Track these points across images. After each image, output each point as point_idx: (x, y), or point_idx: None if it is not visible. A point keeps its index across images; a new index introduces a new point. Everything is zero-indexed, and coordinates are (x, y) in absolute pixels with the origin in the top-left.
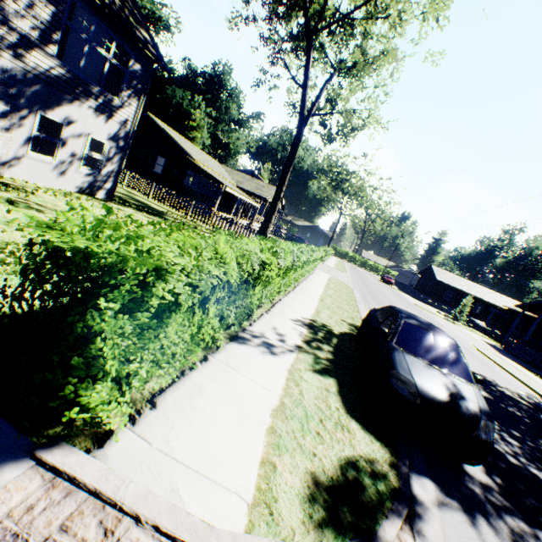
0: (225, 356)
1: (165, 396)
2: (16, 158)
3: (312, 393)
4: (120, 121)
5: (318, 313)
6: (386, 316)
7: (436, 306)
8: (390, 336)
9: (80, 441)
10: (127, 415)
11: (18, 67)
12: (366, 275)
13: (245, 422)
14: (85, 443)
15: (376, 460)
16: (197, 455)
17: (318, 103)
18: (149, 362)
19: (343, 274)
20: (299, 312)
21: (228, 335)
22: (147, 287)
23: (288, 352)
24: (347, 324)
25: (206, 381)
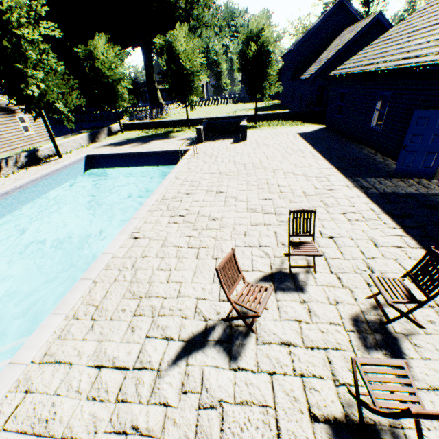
0: None
1: None
2: None
3: None
4: None
5: None
6: None
7: None
8: None
9: None
10: None
11: None
12: None
13: None
14: None
15: None
16: None
17: None
18: None
19: None
20: None
21: None
22: None
23: None
24: None
25: None
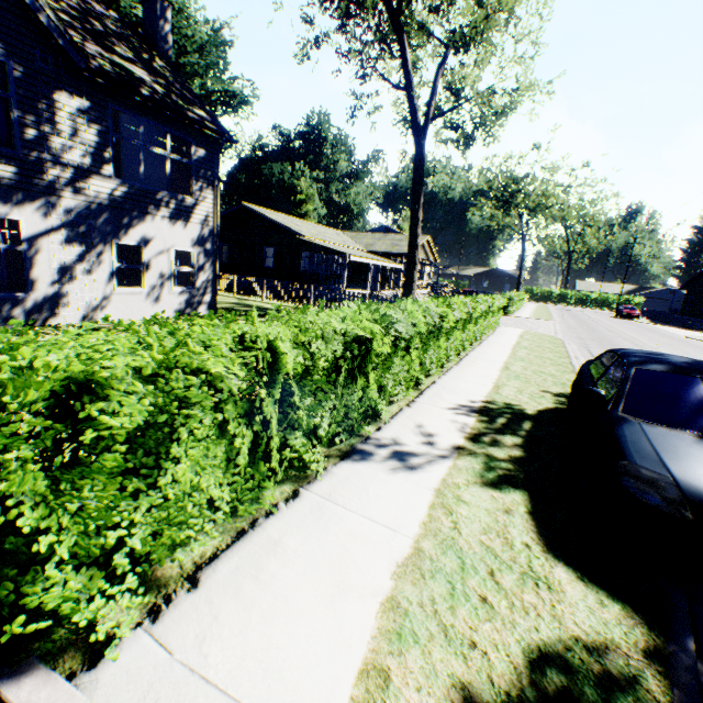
0: (328, 484)
1: (216, 566)
2: (106, 299)
3: (476, 523)
4: (200, 221)
5: (497, 389)
6: (604, 368)
7: None
8: (612, 401)
9: (65, 660)
10: (133, 610)
11: (81, 202)
12: (588, 315)
13: (342, 594)
14: (72, 662)
15: (612, 644)
16: (245, 667)
17: (434, 101)
18: (146, 525)
19: (546, 323)
20: (464, 393)
21: (338, 452)
22: (99, 415)
23: (438, 460)
24: (551, 396)
25: (287, 531)
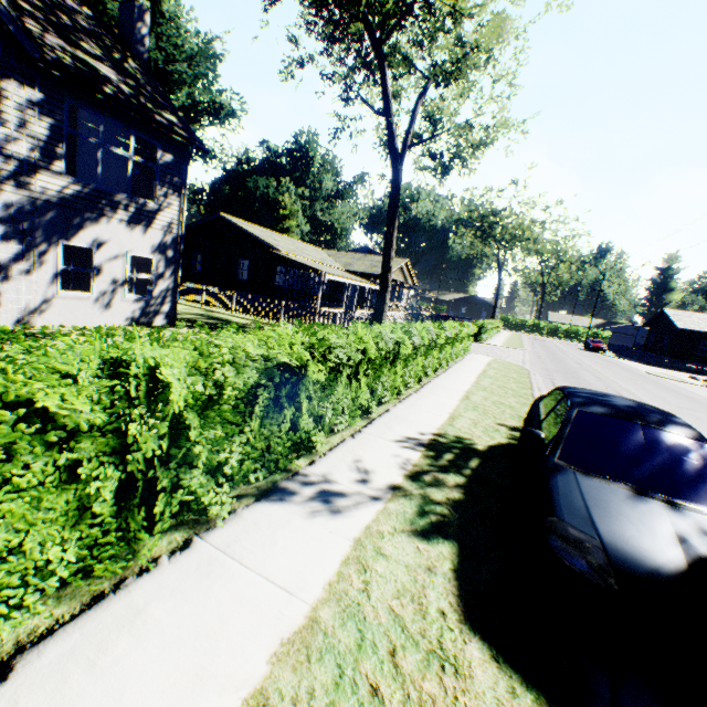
0: (230, 532)
1: (44, 648)
2: (46, 302)
3: (391, 584)
4: (162, 227)
5: (452, 421)
6: (551, 406)
7: (688, 370)
8: (551, 445)
9: None
10: None
11: (24, 197)
12: (558, 346)
13: (198, 687)
14: None
15: None
16: None
17: (413, 129)
18: None
19: (516, 352)
20: (416, 424)
21: (256, 490)
22: None
23: (368, 503)
24: (506, 429)
25: (158, 595)
